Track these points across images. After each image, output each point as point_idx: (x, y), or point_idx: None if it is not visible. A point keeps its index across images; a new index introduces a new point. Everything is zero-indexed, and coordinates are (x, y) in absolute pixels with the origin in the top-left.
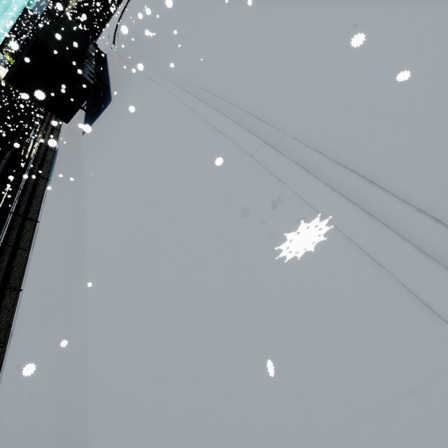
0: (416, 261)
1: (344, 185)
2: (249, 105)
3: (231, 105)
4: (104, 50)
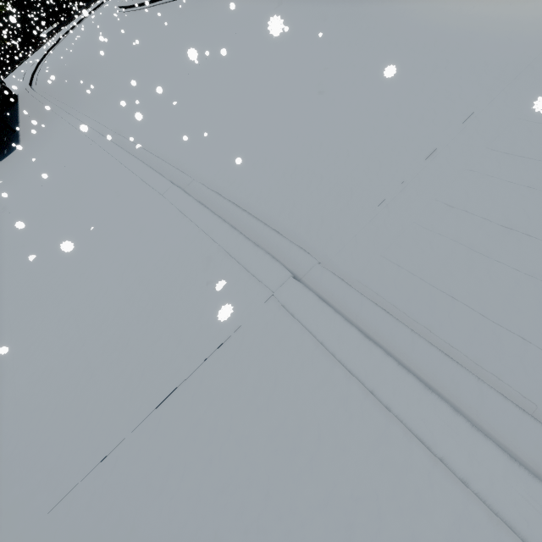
0: (252, 251)
1: (227, 213)
2: (170, 156)
3: (154, 155)
4: (15, 90)
